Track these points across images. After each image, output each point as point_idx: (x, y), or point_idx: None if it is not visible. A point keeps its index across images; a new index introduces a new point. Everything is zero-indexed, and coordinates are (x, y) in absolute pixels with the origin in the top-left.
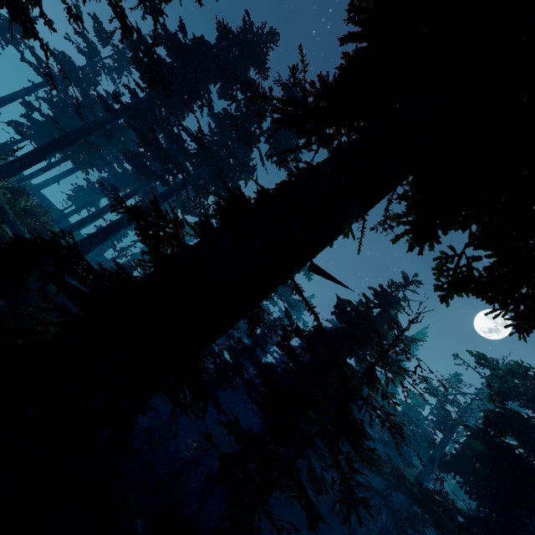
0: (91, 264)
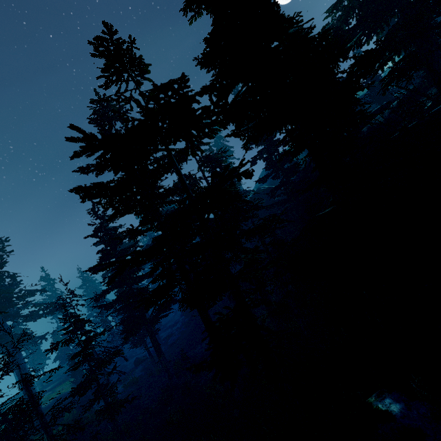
0: None
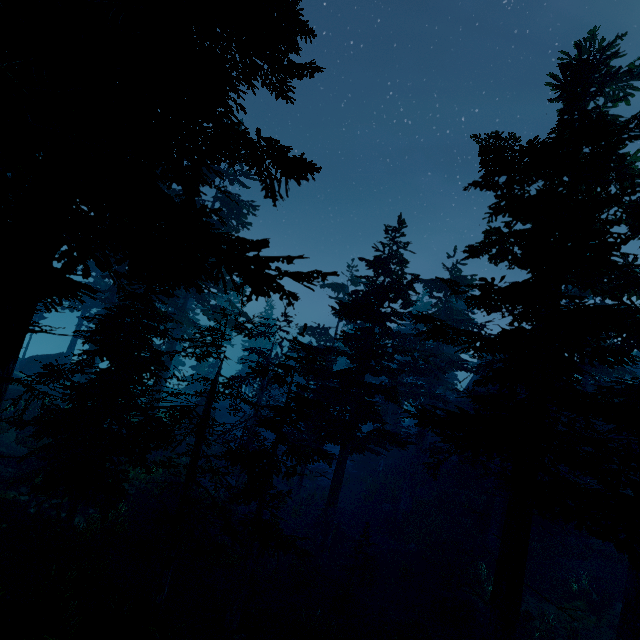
0: None
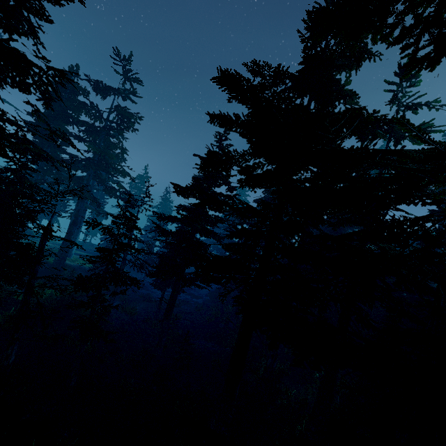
0: None
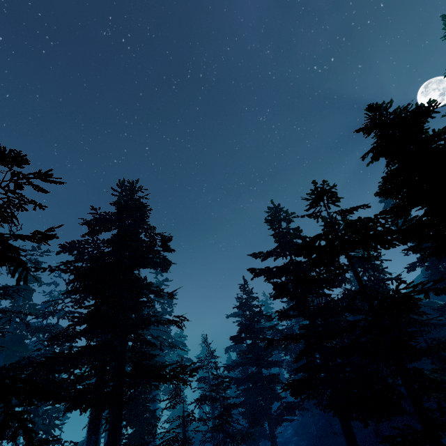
0: None
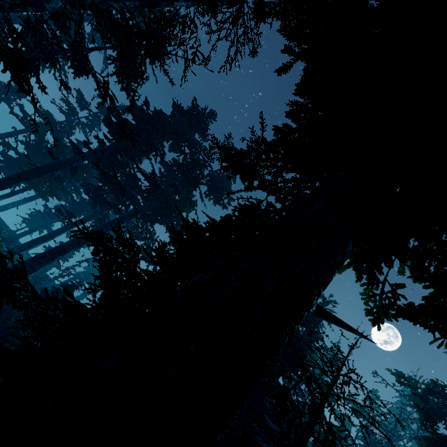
0: (32, 283)
